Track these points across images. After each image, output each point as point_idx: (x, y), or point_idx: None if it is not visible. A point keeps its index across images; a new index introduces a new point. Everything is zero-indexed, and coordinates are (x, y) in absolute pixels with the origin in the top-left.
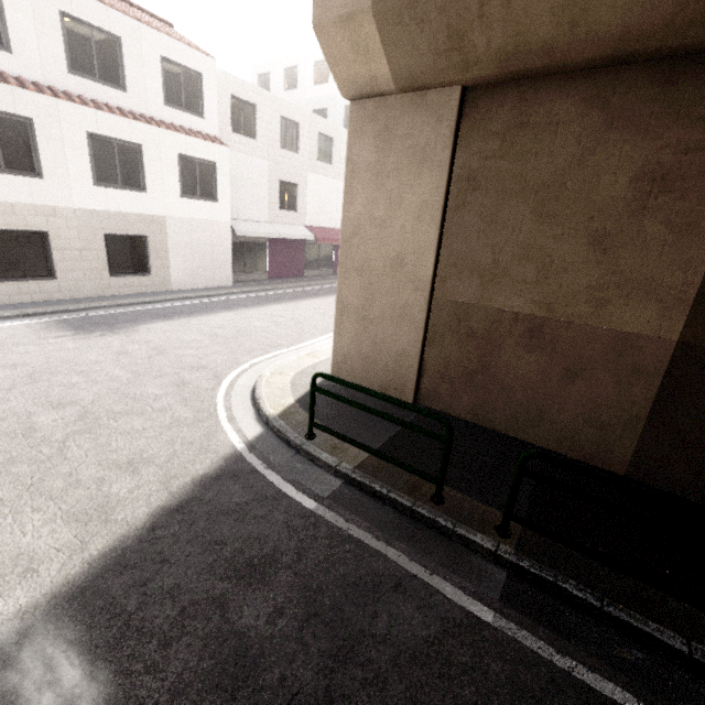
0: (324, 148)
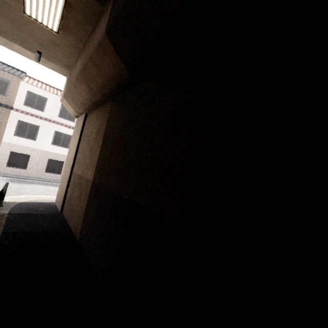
0: None
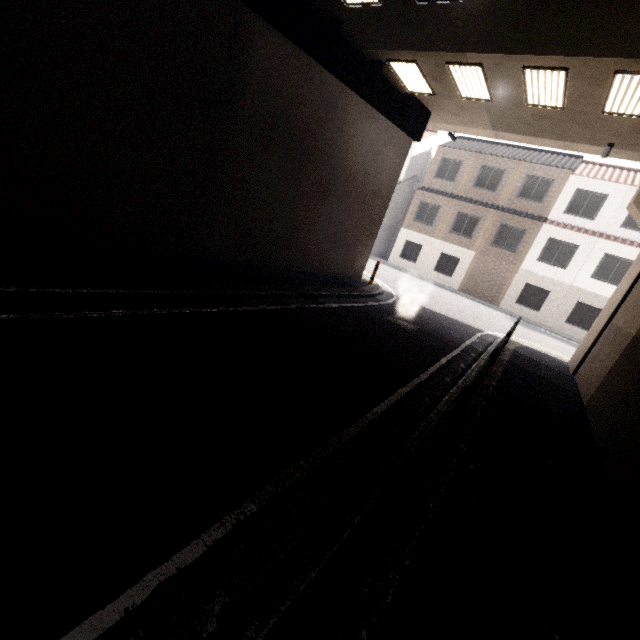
0: None
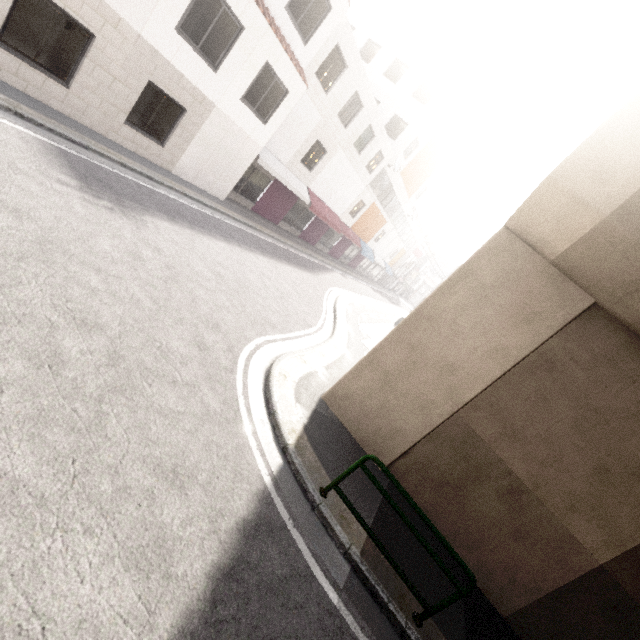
0: (364, 138)
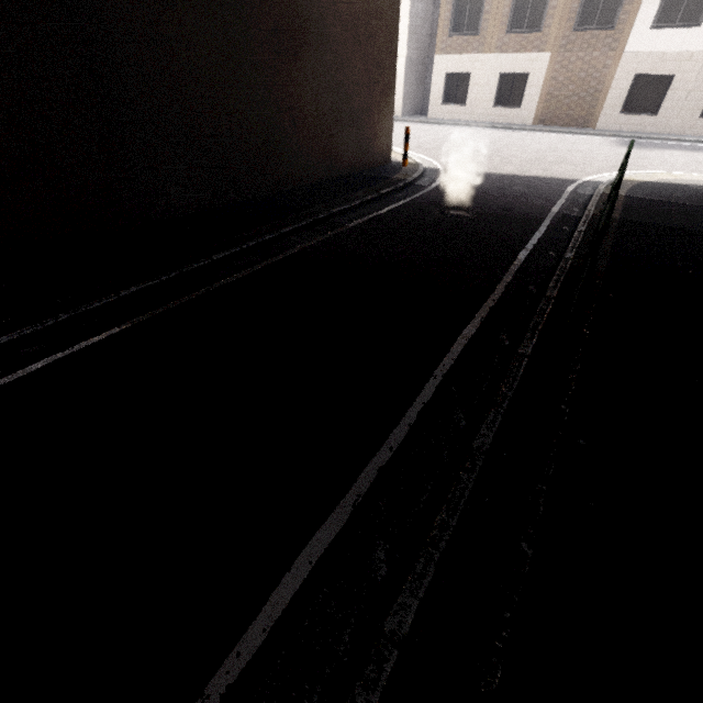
0: None
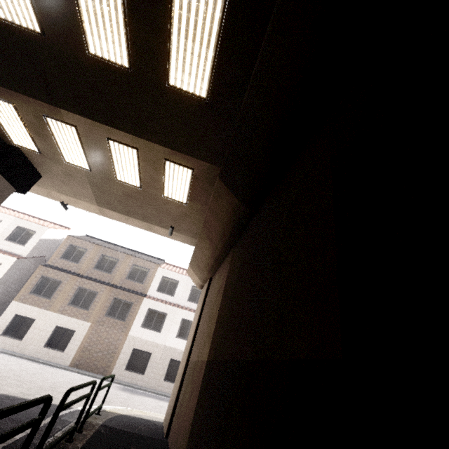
0: None
